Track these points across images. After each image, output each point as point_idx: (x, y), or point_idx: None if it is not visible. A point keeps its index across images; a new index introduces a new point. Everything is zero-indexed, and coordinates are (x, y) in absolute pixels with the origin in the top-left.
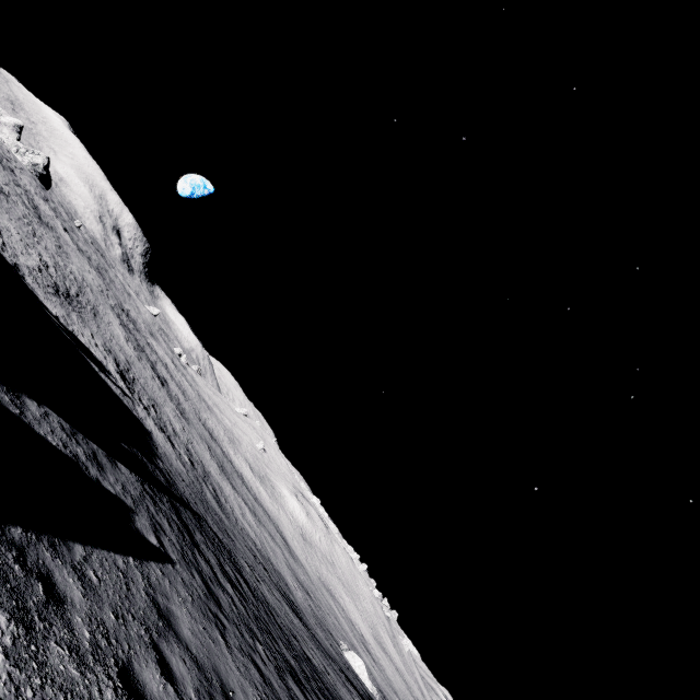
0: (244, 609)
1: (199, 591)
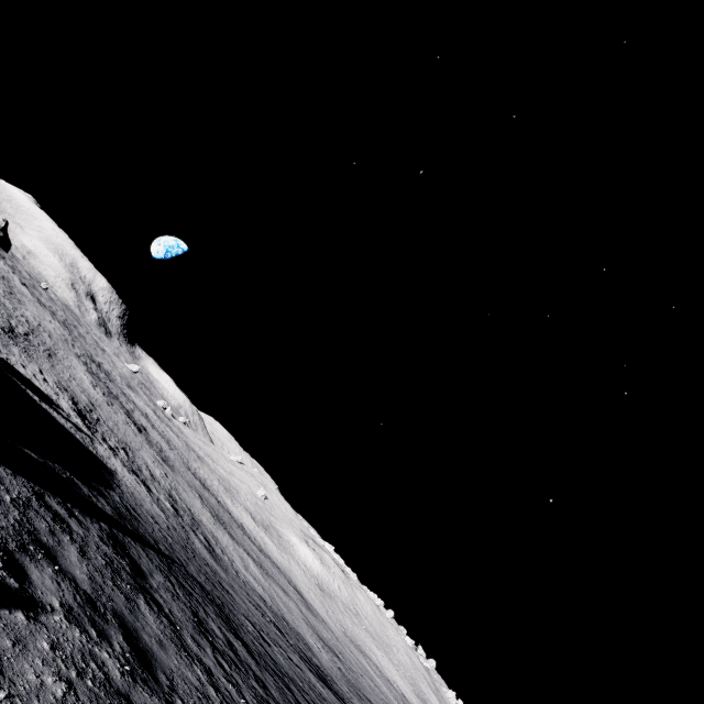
0: (235, 690)
1: (111, 667)
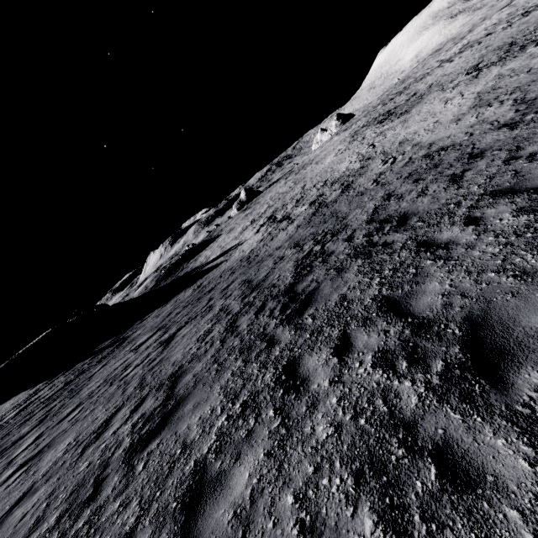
0: None
1: None
